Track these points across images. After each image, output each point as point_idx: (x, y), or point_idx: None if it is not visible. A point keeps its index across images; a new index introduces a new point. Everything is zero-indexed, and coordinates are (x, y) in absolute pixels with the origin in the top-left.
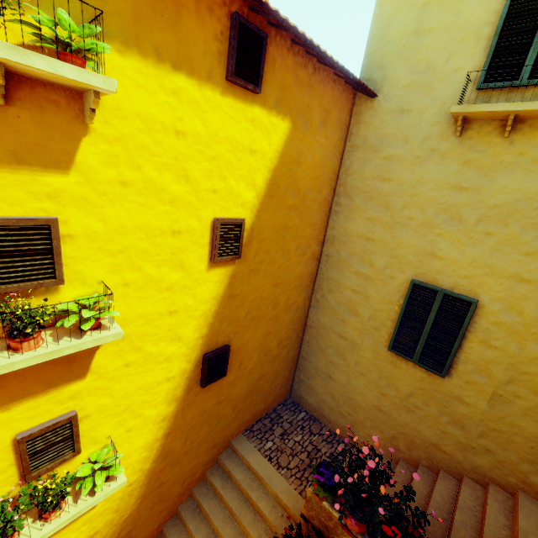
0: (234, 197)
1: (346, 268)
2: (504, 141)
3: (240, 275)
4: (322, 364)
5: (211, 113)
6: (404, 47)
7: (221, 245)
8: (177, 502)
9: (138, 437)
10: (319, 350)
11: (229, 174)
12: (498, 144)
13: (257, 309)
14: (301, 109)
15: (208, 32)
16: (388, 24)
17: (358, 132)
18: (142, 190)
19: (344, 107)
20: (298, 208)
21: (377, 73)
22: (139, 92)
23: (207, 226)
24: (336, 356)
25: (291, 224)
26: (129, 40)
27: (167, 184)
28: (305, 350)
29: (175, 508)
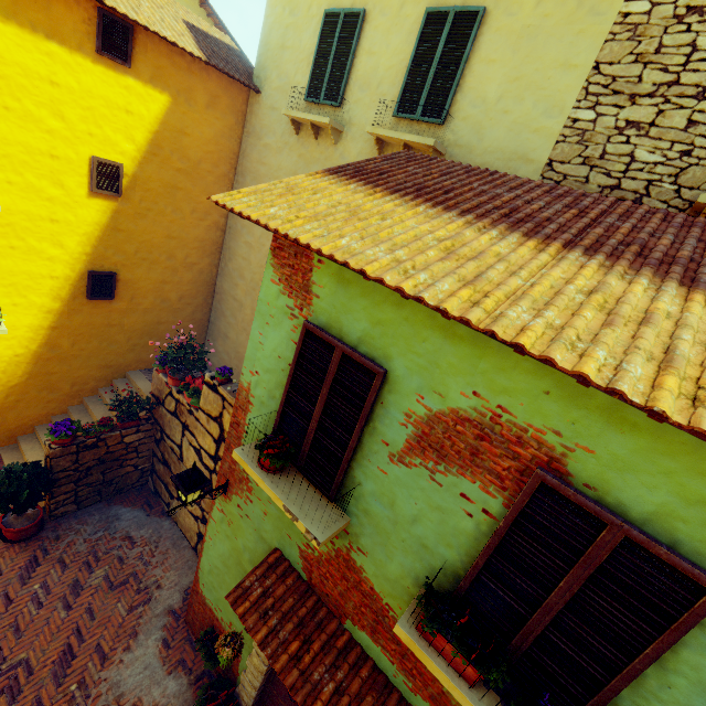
0: (113, 145)
1: (240, 239)
2: (316, 142)
3: (125, 214)
4: (223, 326)
5: (84, 74)
6: (277, 57)
7: (99, 180)
8: (68, 402)
9: (24, 316)
10: (222, 313)
11: (106, 125)
12: (313, 144)
13: (149, 253)
14: (182, 89)
15: (77, 17)
16: (270, 35)
17: (251, 121)
18: (23, 117)
19: (238, 96)
20: (189, 174)
21: (262, 73)
22: (19, 50)
23: (85, 161)
24: (231, 317)
25: (182, 186)
26: (9, 15)
27: (45, 118)
28: (213, 315)
29: (65, 407)
